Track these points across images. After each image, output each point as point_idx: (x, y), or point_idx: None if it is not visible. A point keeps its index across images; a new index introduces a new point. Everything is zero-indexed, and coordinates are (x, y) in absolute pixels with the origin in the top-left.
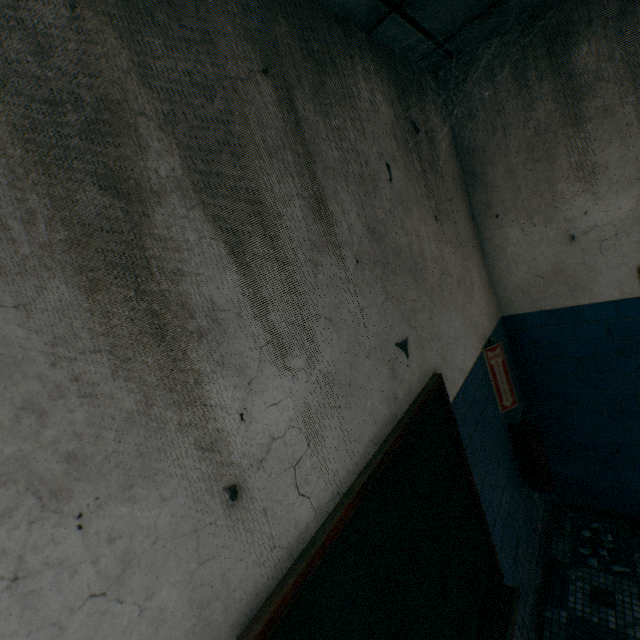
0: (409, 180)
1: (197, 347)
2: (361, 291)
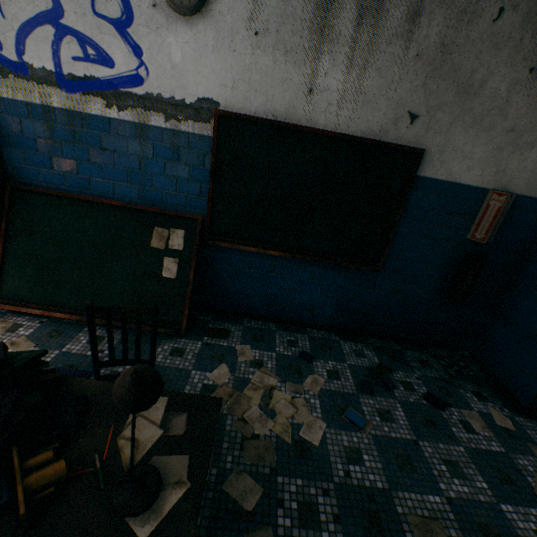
0: (521, 28)
1: (328, 43)
2: (407, 71)
